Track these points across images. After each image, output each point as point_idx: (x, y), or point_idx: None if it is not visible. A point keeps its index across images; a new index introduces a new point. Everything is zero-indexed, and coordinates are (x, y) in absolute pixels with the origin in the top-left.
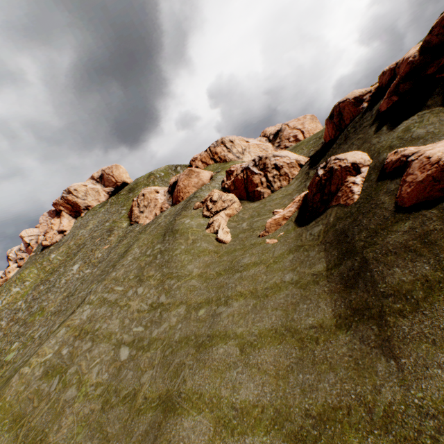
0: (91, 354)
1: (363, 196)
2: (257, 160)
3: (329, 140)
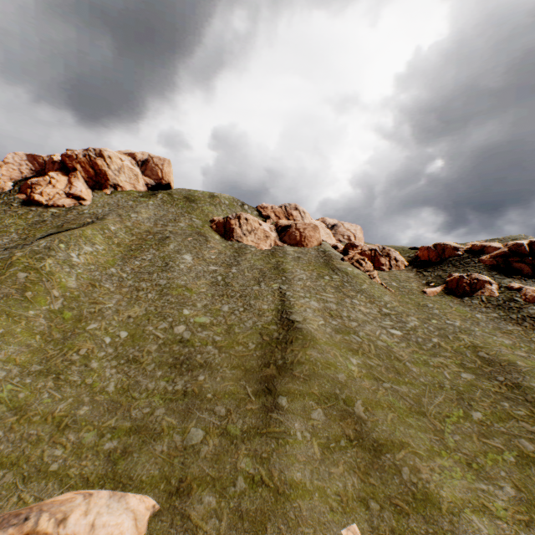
0: (367, 328)
1: (501, 295)
2: (381, 248)
3: (426, 259)
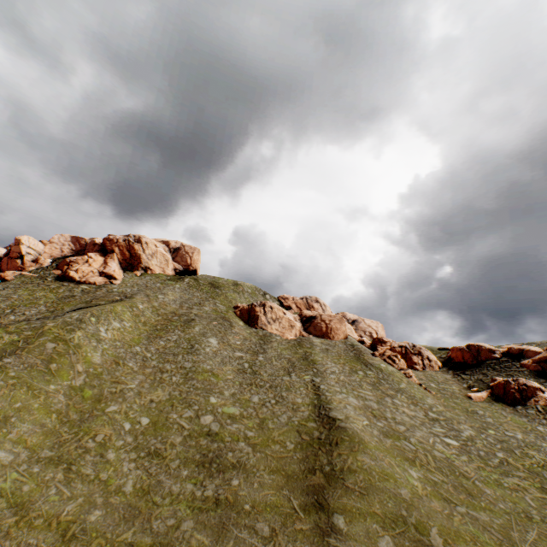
0: (418, 434)
1: None
2: (411, 345)
3: (460, 360)
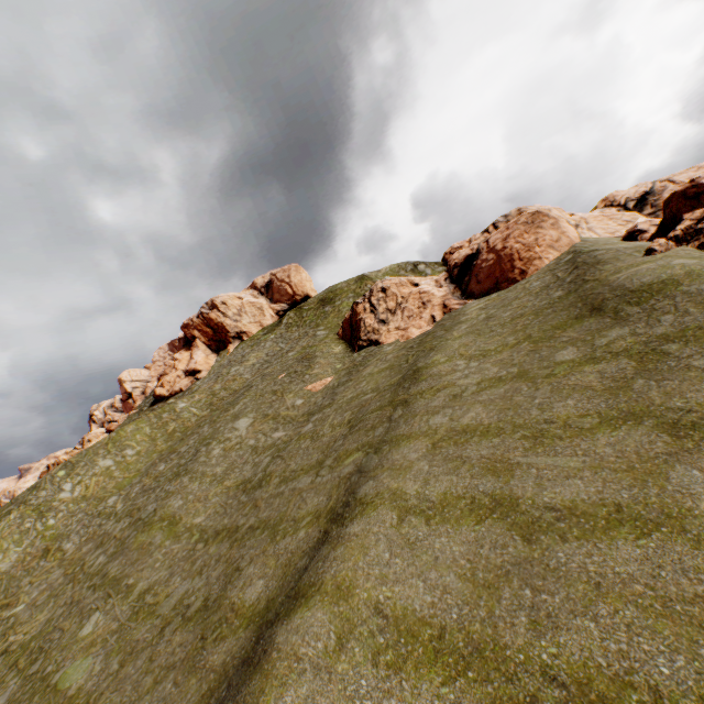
0: None
1: None
2: None
3: None
